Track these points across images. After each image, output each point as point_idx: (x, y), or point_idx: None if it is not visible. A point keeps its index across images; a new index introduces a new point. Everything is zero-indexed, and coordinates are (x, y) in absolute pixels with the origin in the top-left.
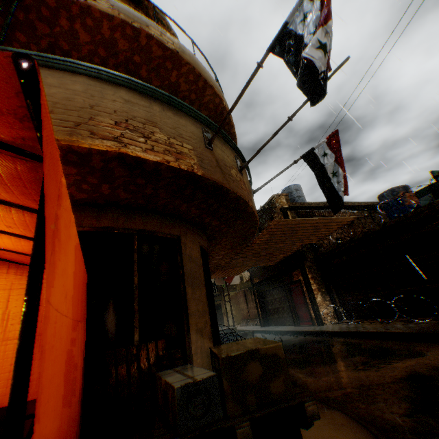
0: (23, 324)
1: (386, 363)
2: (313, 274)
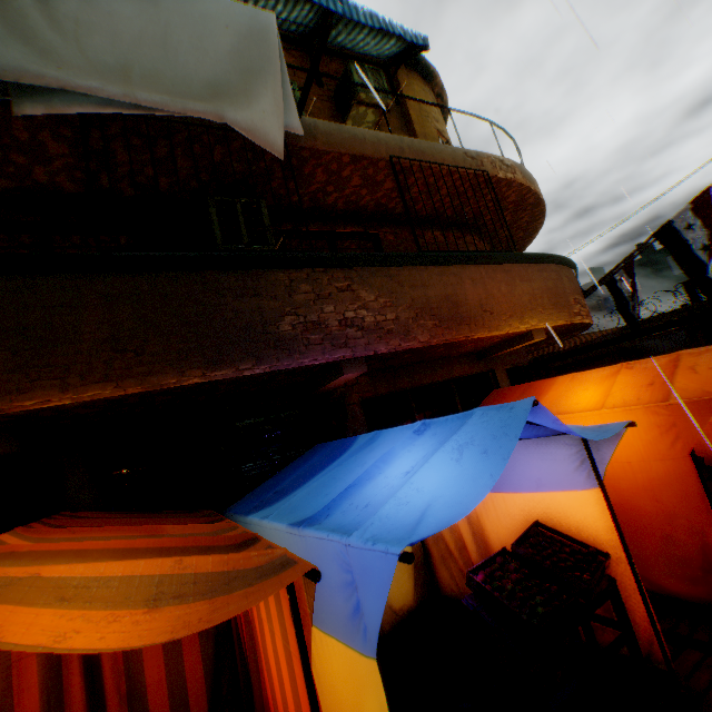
0: None
1: None
2: None
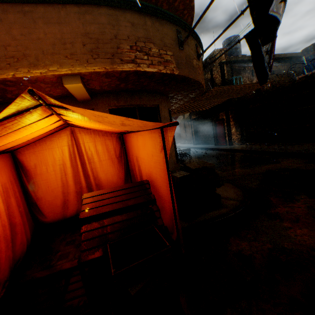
0: (167, 169)
1: (259, 166)
2: (233, 115)
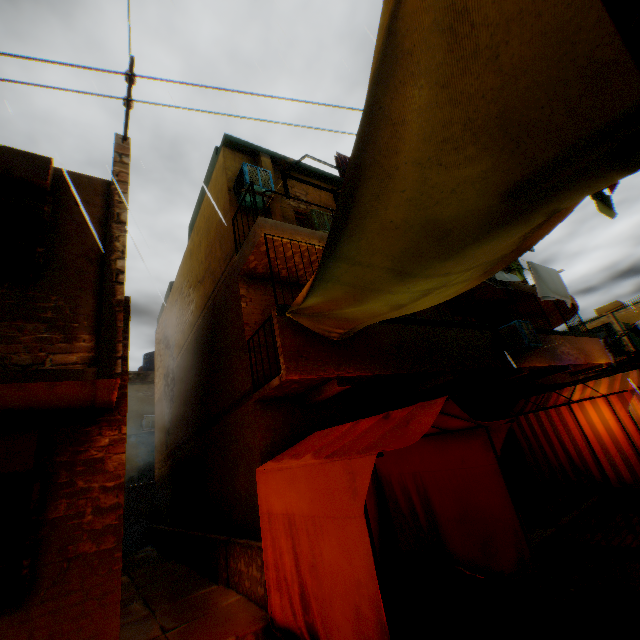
0: None
1: None
2: None
